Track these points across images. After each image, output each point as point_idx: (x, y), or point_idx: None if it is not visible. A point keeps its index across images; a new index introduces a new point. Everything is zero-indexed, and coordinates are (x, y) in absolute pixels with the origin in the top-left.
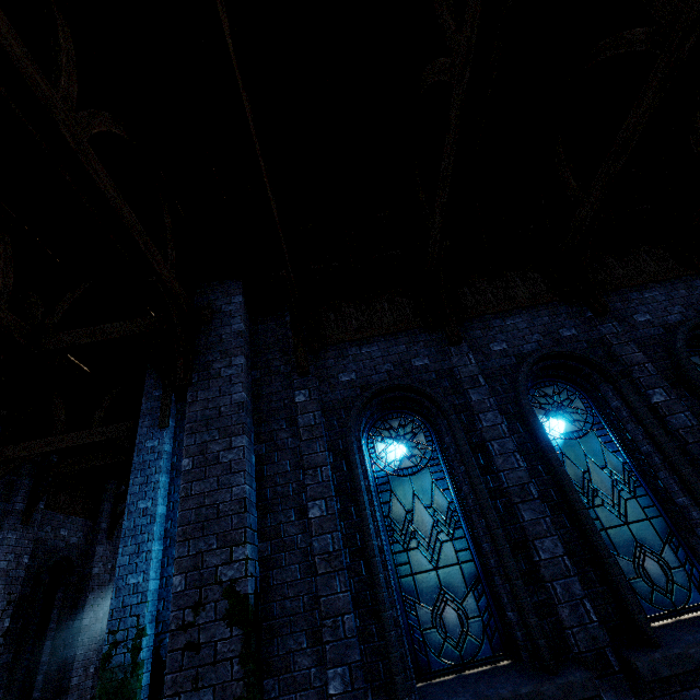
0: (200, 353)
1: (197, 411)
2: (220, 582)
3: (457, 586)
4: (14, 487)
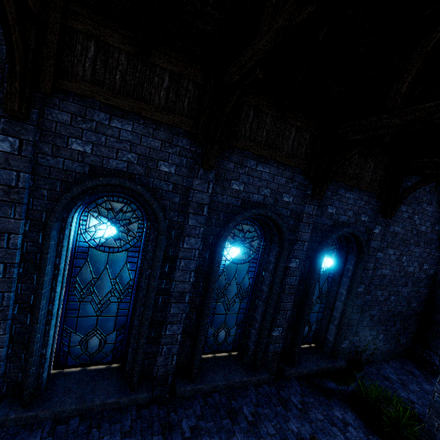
0: None
1: None
2: None
3: (108, 327)
4: None
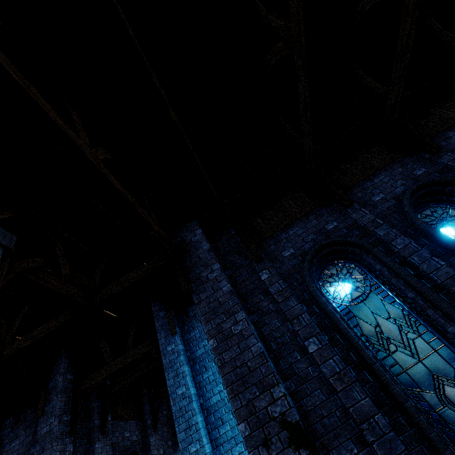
0: (190, 271)
1: (204, 307)
2: (273, 418)
3: (444, 368)
4: (90, 410)
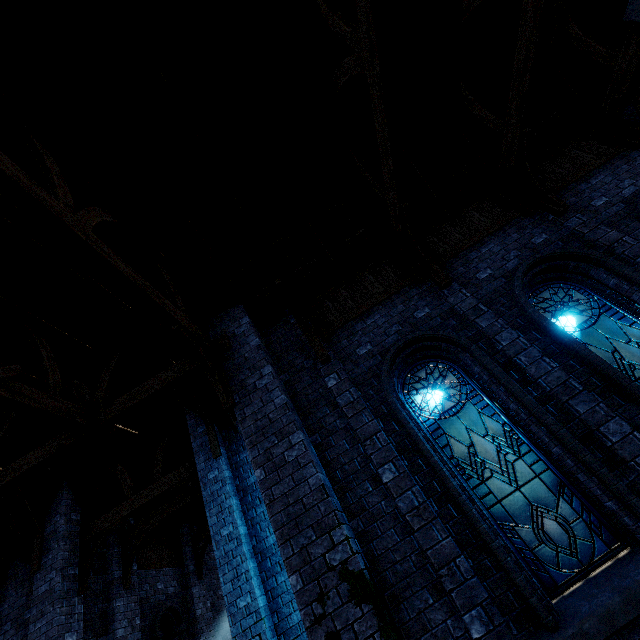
0: (232, 376)
1: (250, 426)
2: (332, 568)
3: (545, 497)
4: (107, 558)
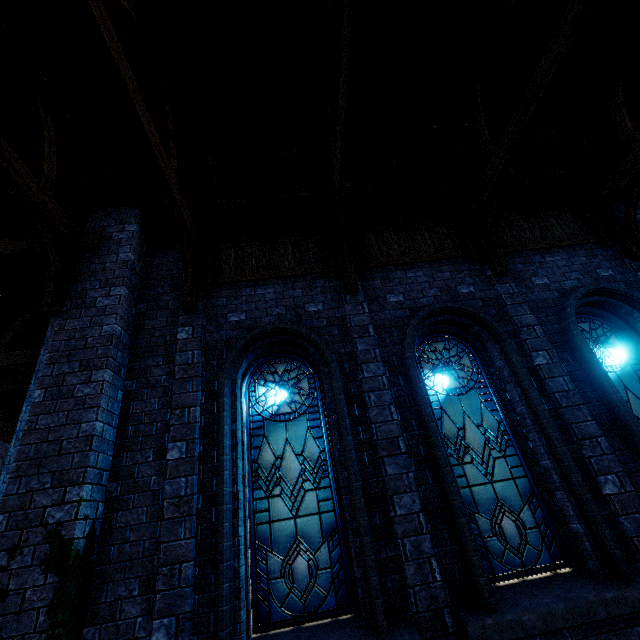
0: (79, 280)
1: (61, 341)
2: (45, 524)
3: (313, 536)
4: None
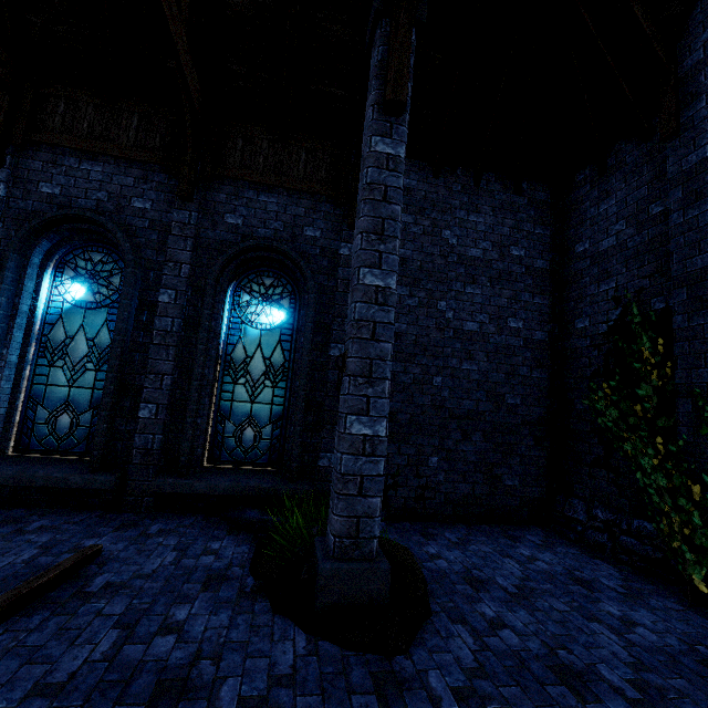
0: None
1: None
2: None
3: None
4: None
